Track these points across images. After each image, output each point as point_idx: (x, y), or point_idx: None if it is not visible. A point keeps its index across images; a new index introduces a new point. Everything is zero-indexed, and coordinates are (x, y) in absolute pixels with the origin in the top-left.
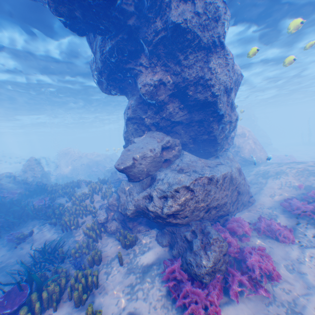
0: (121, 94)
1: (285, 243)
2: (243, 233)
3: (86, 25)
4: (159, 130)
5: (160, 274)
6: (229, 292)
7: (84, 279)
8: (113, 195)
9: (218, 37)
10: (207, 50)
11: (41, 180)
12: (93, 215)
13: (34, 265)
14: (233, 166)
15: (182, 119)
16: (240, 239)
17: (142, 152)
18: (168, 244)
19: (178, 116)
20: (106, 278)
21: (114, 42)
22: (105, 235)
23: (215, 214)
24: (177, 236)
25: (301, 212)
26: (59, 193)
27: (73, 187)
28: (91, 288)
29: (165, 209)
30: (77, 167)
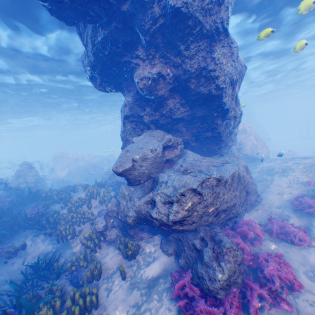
0: (116, 90)
1: (301, 246)
2: (254, 236)
3: (74, 12)
4: (159, 128)
5: (168, 289)
6: (248, 309)
7: (82, 300)
8: (112, 200)
9: (222, 23)
10: (210, 38)
11: (35, 185)
12: (91, 222)
13: (25, 284)
14: (239, 164)
15: (183, 115)
16: (252, 243)
17: (142, 153)
18: (174, 252)
19: (179, 113)
20: (107, 296)
21: (107, 32)
22: (104, 244)
23: (224, 218)
24: (185, 245)
25: (314, 211)
26: (54, 199)
27: (68, 192)
28: (90, 309)
29: (171, 216)
30: (73, 170)
